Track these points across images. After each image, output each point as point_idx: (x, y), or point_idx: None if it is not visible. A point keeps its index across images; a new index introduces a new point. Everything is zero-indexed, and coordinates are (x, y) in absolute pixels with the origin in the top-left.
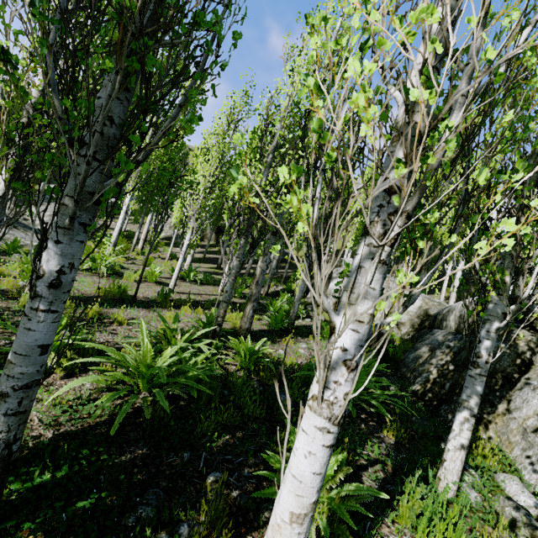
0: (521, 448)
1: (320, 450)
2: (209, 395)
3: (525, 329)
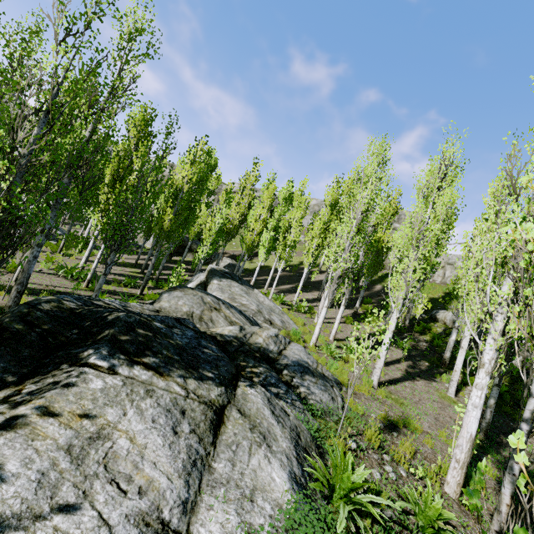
0: None
1: None
2: None
3: None
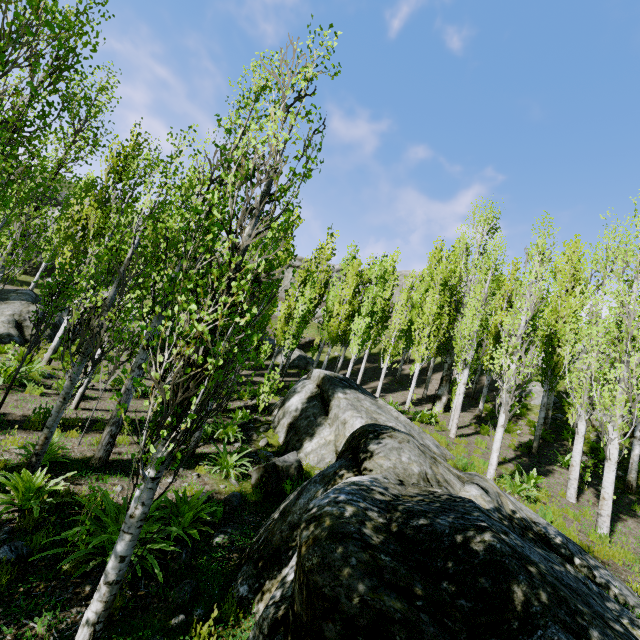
0: None
1: None
2: None
3: (353, 470)
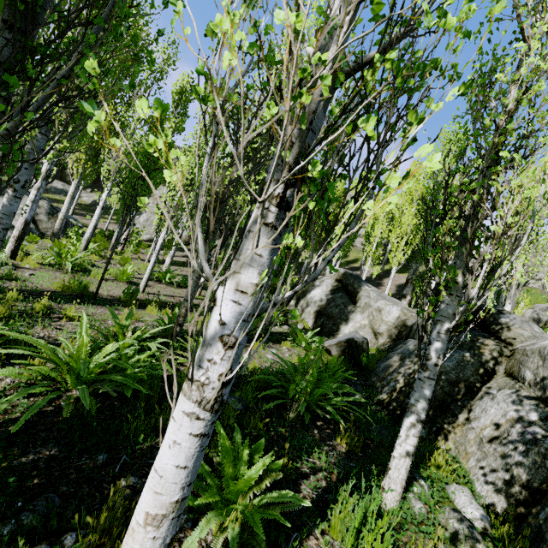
0: (476, 459)
1: (187, 439)
2: (149, 395)
3: (491, 339)
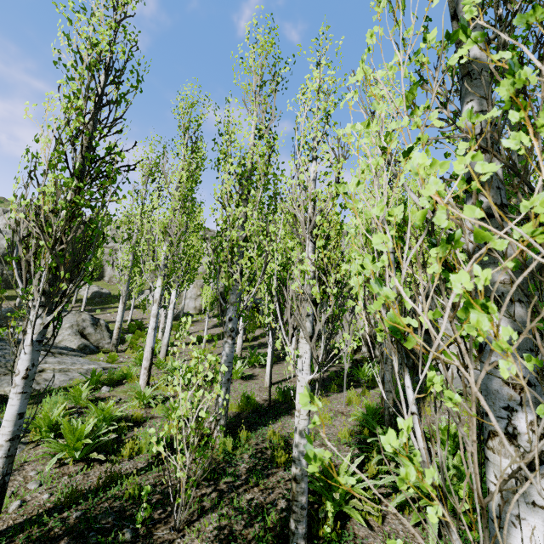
0: None
1: None
2: None
3: None
